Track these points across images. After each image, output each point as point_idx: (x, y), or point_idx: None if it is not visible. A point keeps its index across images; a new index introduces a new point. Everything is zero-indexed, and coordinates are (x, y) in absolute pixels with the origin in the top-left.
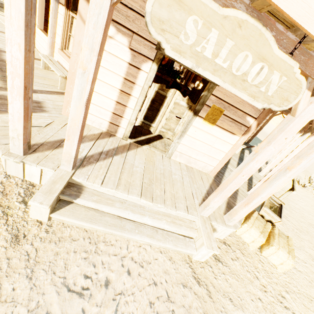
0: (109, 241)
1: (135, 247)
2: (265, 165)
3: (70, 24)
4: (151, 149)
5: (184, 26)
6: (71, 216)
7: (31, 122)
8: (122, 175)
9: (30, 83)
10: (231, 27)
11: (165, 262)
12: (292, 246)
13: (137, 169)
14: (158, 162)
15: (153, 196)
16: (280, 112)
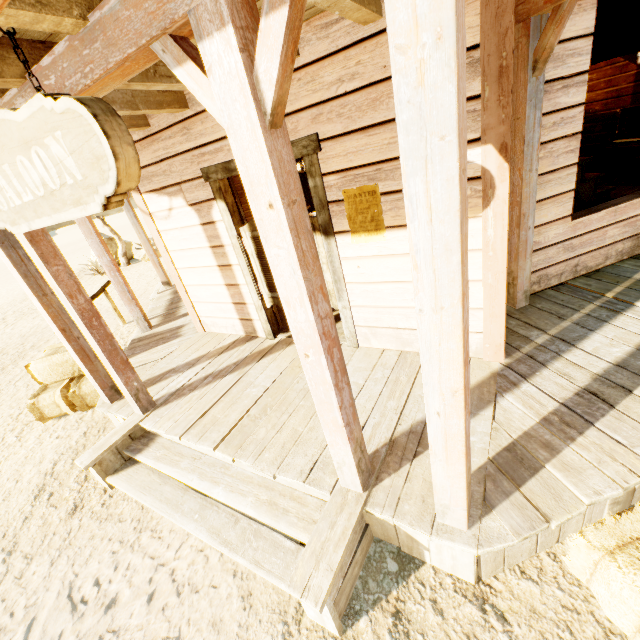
0: (160, 530)
1: (193, 549)
2: None
3: None
4: None
5: None
6: (125, 482)
7: (101, 363)
8: (215, 407)
9: (68, 323)
10: None
11: (229, 601)
12: None
13: (252, 391)
14: None
15: (244, 443)
16: None
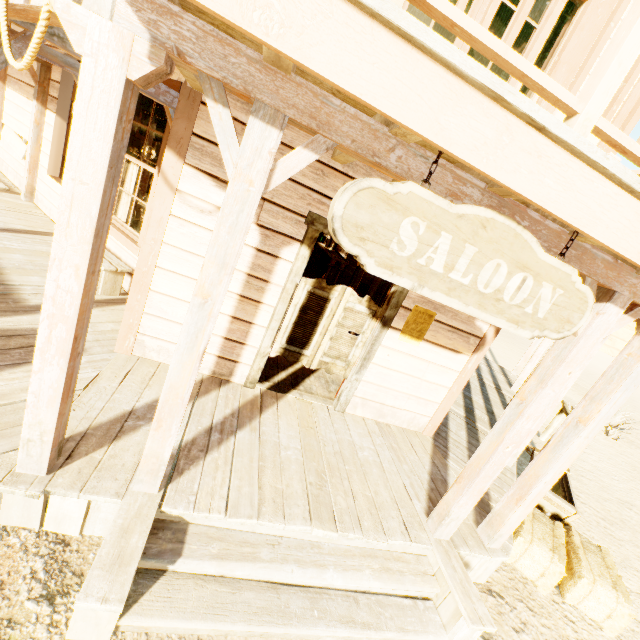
0: None
1: None
2: (509, 388)
3: (124, 172)
4: (305, 398)
5: (396, 231)
6: (167, 610)
7: (71, 400)
8: (264, 475)
9: (84, 326)
10: (471, 229)
11: None
12: (615, 567)
13: (288, 454)
14: (324, 427)
15: (335, 515)
16: None
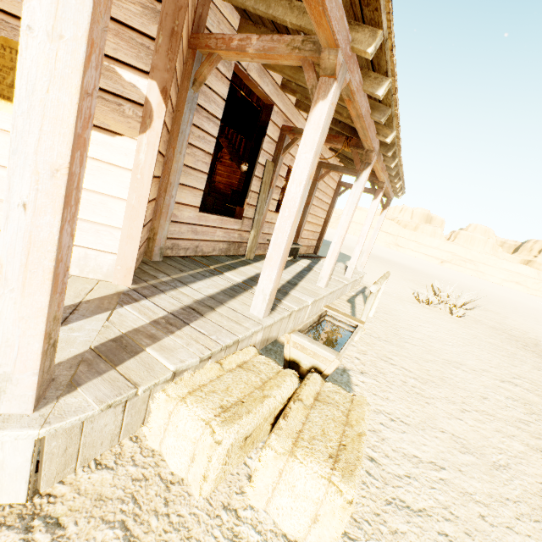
0: None
1: None
2: (343, 276)
3: None
4: None
5: None
6: None
7: None
8: None
9: None
10: None
11: None
12: (361, 422)
13: None
14: None
15: None
16: (344, 186)
